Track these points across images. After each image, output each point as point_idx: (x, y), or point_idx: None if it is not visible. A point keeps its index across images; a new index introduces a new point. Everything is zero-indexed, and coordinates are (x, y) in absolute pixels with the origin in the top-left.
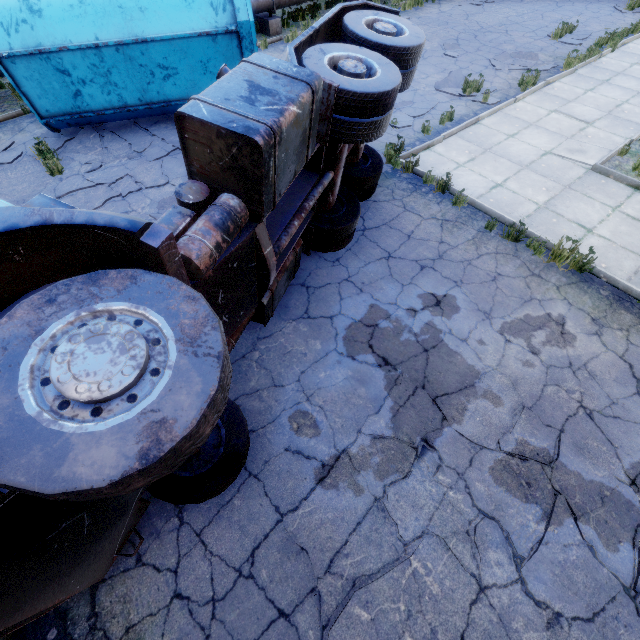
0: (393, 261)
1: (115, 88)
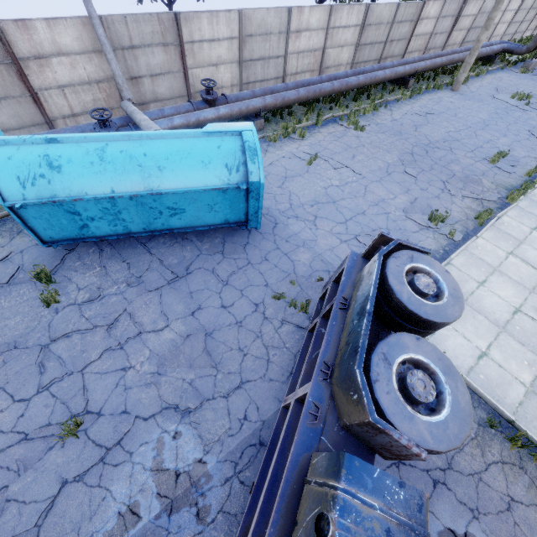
0: (404, 470)
1: (122, 222)
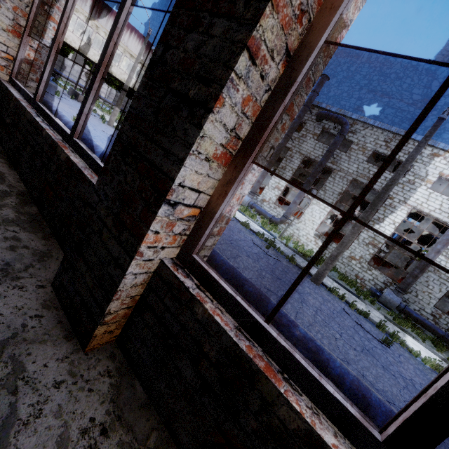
0: None
1: None
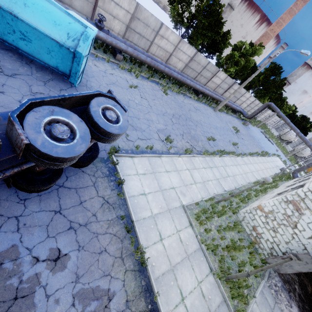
0: (58, 216)
1: None
